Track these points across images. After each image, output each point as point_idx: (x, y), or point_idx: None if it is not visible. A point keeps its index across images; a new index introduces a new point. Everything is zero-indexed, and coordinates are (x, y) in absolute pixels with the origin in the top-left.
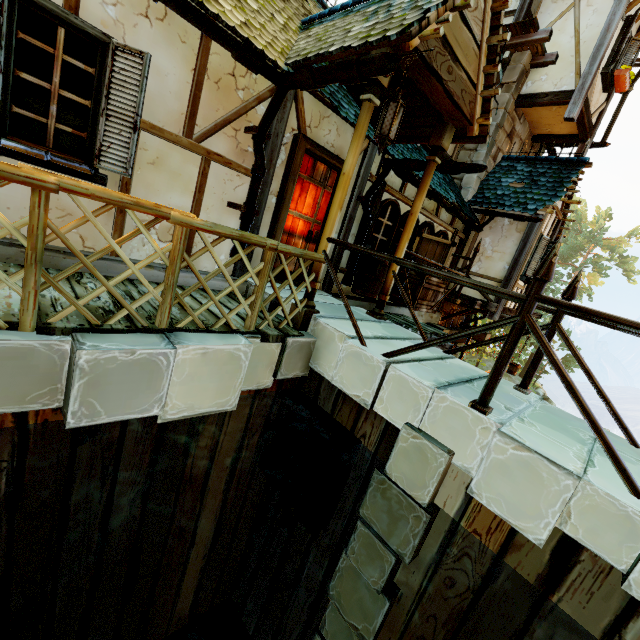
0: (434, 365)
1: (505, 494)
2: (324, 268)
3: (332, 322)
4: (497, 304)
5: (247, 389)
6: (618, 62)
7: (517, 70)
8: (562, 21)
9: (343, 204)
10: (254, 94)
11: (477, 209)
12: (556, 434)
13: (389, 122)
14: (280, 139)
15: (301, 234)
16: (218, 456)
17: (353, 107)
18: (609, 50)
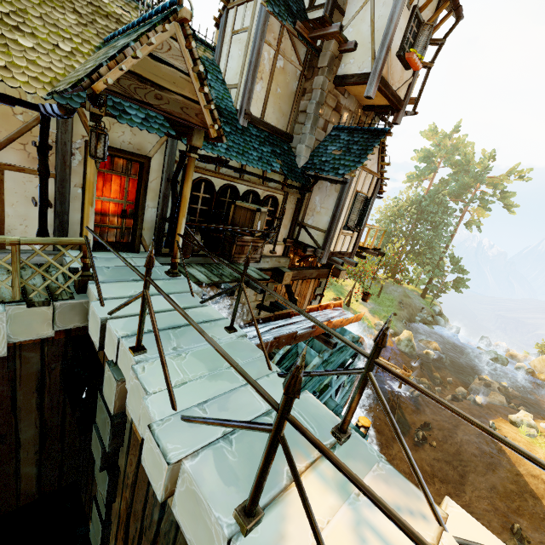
0: (164, 316)
1: (134, 407)
2: (150, 235)
3: (101, 287)
4: (322, 251)
5: (28, 339)
6: (415, 44)
7: (327, 56)
8: (363, 11)
9: (93, 201)
10: (34, 115)
11: (306, 174)
12: (195, 365)
13: (94, 146)
14: (69, 146)
15: (115, 213)
16: (20, 385)
17: (146, 110)
18: (400, 36)
